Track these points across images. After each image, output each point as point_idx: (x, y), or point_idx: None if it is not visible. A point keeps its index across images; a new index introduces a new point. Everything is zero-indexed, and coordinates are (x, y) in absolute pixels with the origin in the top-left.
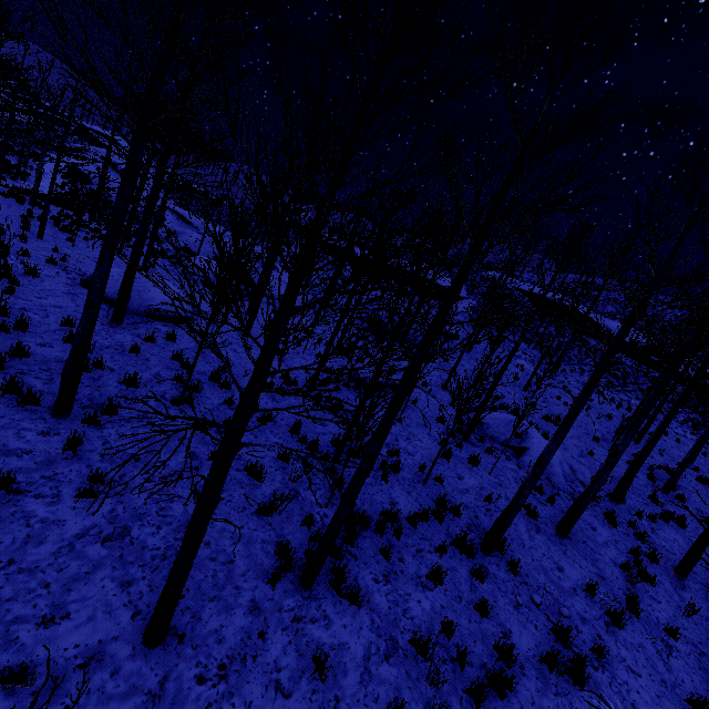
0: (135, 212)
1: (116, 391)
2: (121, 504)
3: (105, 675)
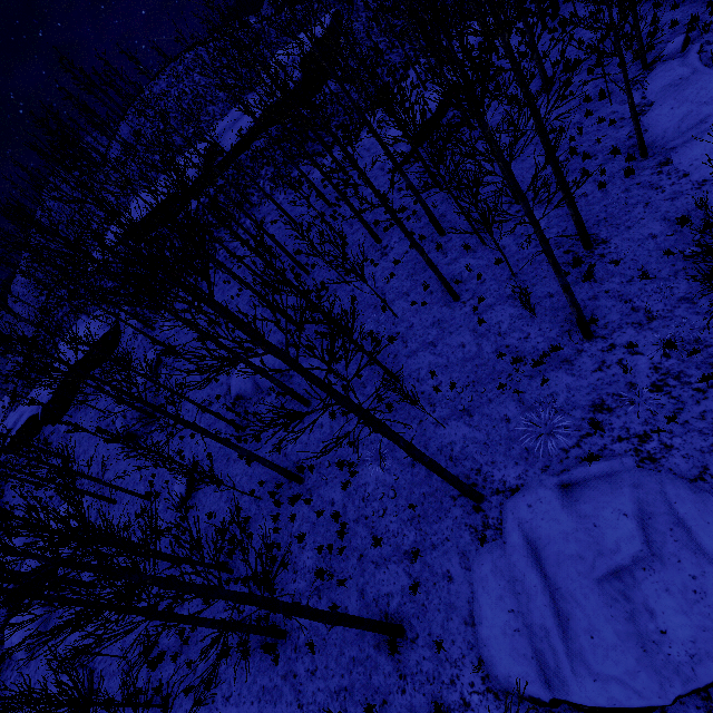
0: None
1: None
2: None
3: None
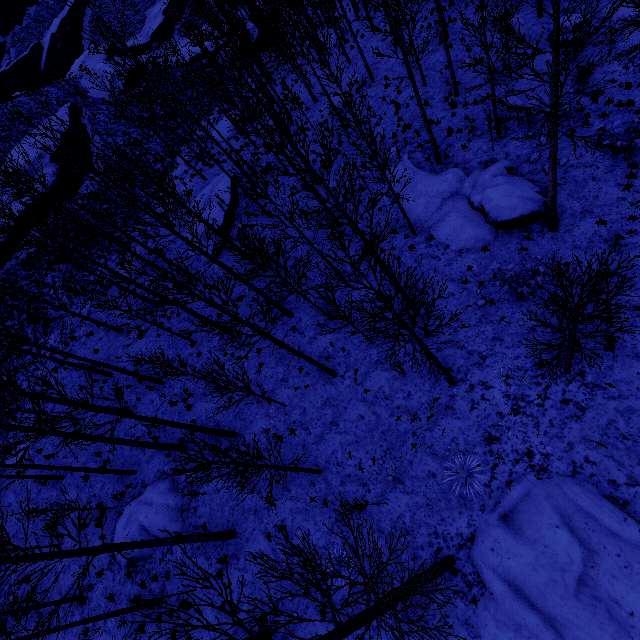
0: None
1: None
2: None
3: None
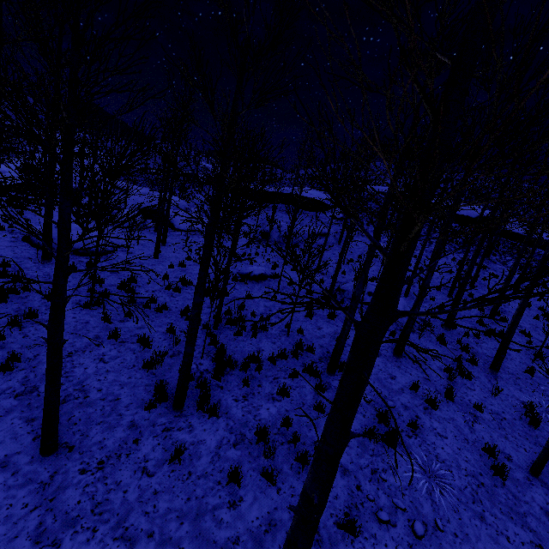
0: None
1: (40, 304)
2: (33, 373)
3: (8, 474)
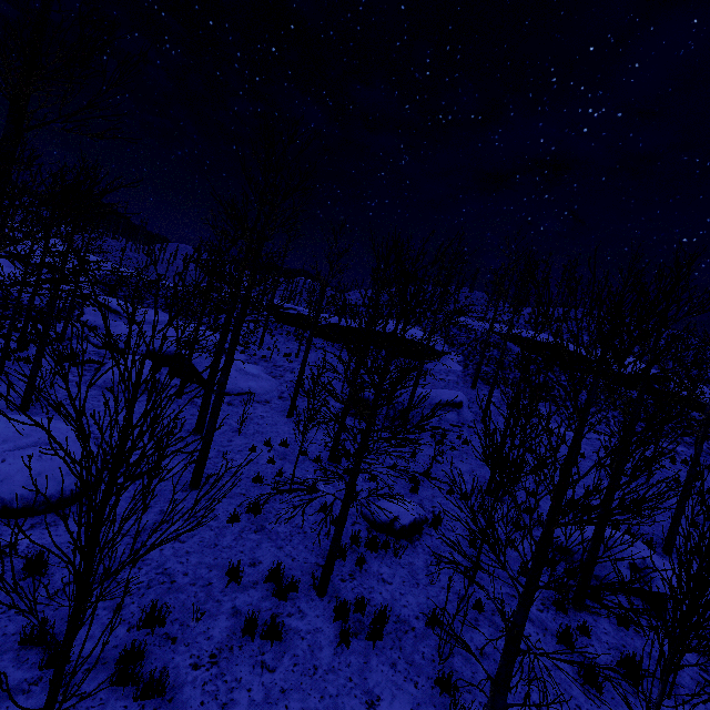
0: (30, 312)
1: None
2: None
3: None
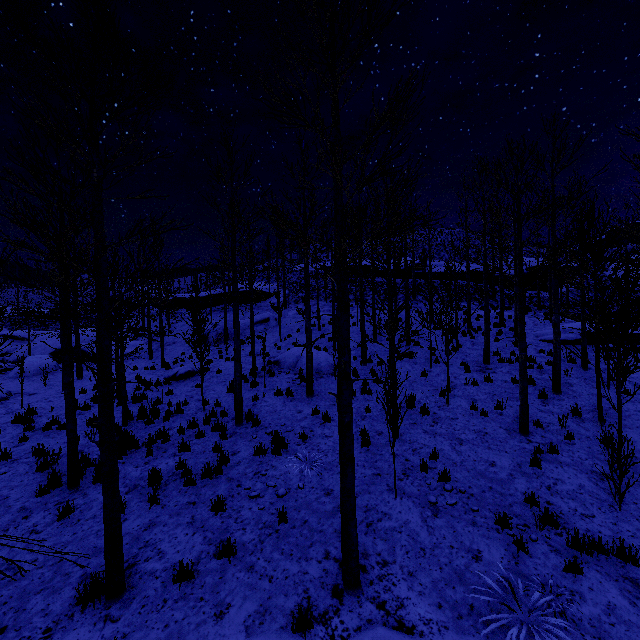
0: None
1: None
2: None
3: None
